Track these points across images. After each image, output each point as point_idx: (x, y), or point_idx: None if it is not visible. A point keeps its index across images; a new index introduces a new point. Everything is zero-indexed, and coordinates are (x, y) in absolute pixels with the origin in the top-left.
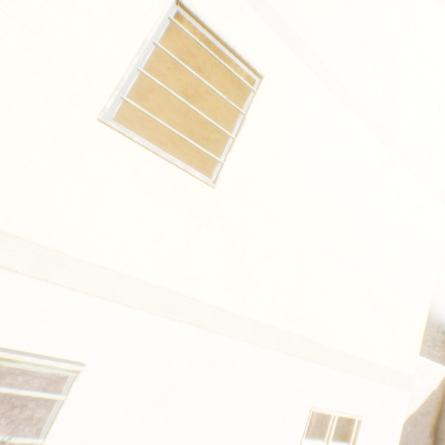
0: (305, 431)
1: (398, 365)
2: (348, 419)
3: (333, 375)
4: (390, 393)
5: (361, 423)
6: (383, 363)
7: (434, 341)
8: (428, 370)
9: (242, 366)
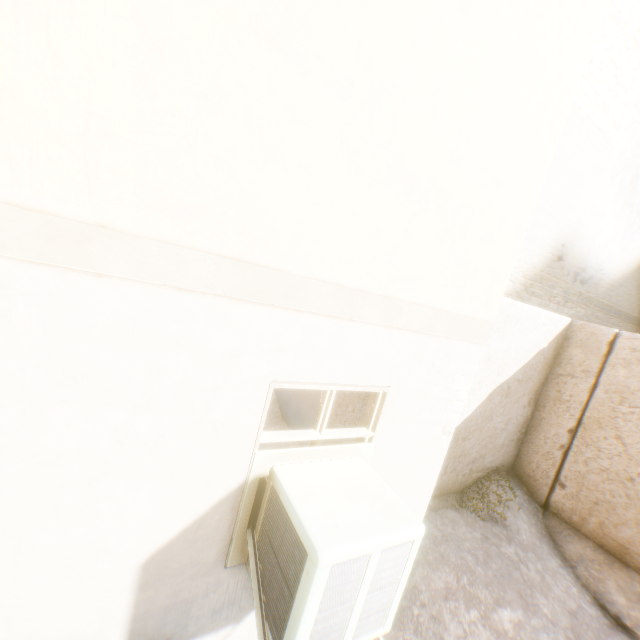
0: (263, 420)
1: (465, 306)
2: (372, 397)
3: (317, 328)
4: (447, 351)
5: (386, 398)
6: (433, 303)
7: (567, 296)
8: (538, 323)
9: (40, 318)
